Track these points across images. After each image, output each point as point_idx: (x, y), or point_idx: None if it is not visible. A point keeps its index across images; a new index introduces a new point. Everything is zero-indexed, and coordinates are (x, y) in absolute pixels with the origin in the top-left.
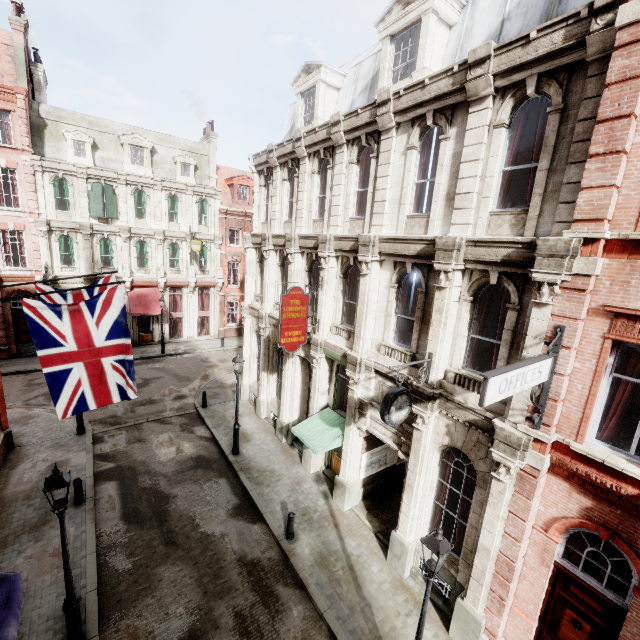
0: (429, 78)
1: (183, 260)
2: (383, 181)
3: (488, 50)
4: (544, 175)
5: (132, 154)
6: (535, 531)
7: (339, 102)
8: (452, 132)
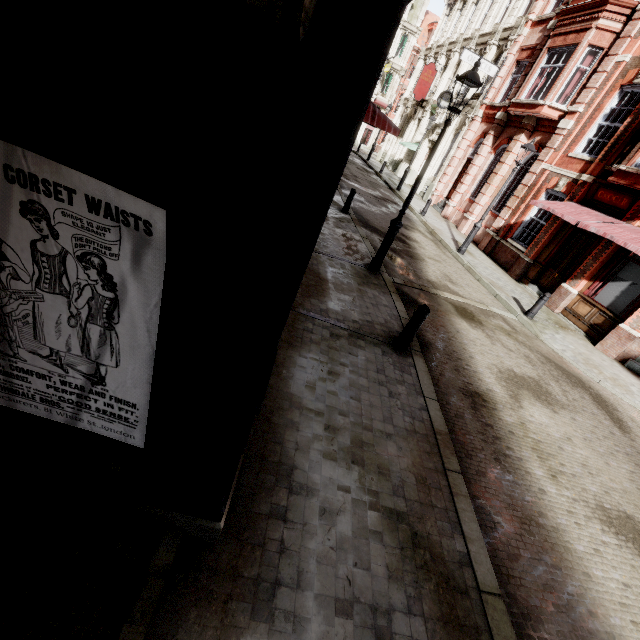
0: None
1: None
2: (495, 5)
3: None
4: None
5: None
6: (467, 147)
7: None
8: None
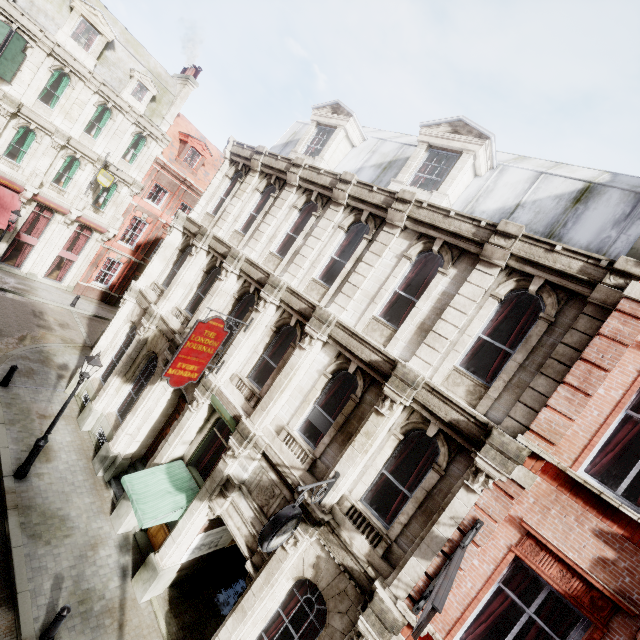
0: (456, 213)
1: (77, 183)
2: (366, 268)
3: (519, 232)
4: (515, 367)
5: (79, 28)
6: None
7: (348, 157)
8: (452, 271)
